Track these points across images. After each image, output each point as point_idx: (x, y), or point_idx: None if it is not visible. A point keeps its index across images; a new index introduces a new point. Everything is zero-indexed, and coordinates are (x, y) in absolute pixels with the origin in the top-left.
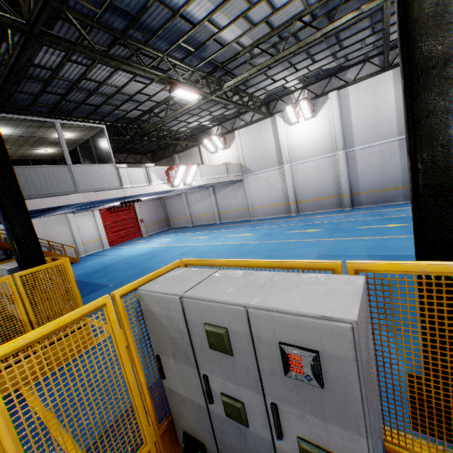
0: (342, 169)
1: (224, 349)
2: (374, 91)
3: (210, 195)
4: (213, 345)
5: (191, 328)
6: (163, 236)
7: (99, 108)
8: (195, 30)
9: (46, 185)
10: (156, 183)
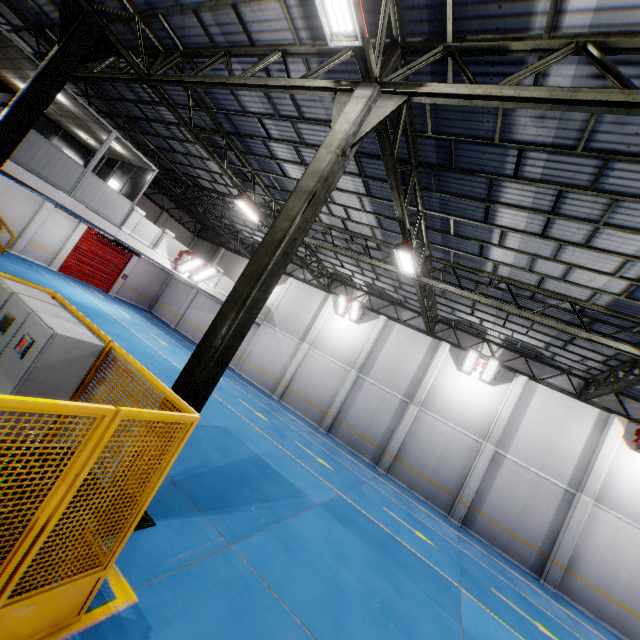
0: (345, 388)
1: (4, 328)
2: (411, 343)
3: None
4: (2, 324)
5: (2, 312)
6: (130, 310)
7: (176, 153)
8: (286, 179)
9: (46, 165)
10: (160, 252)
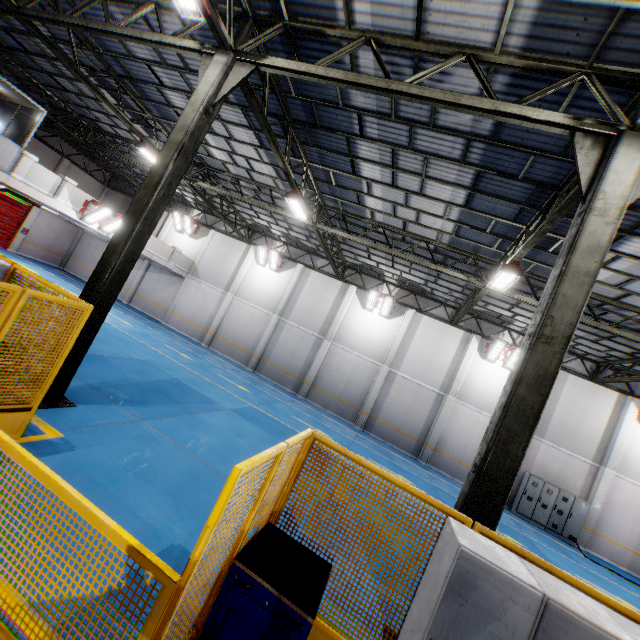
0: (268, 331)
1: None
2: (325, 288)
3: (141, 267)
4: None
5: None
6: (38, 267)
7: (67, 92)
8: None
9: None
10: (62, 201)
